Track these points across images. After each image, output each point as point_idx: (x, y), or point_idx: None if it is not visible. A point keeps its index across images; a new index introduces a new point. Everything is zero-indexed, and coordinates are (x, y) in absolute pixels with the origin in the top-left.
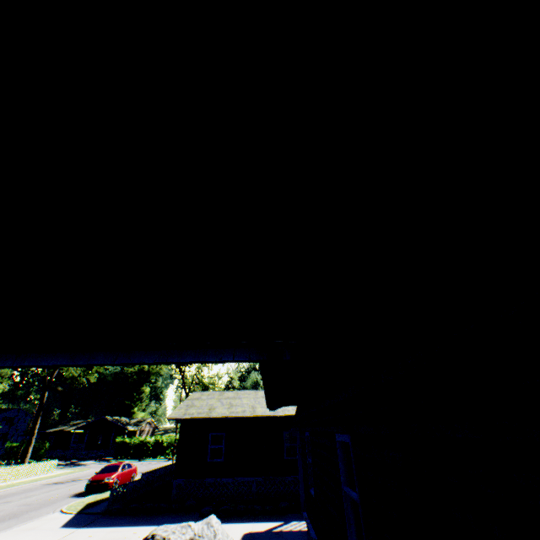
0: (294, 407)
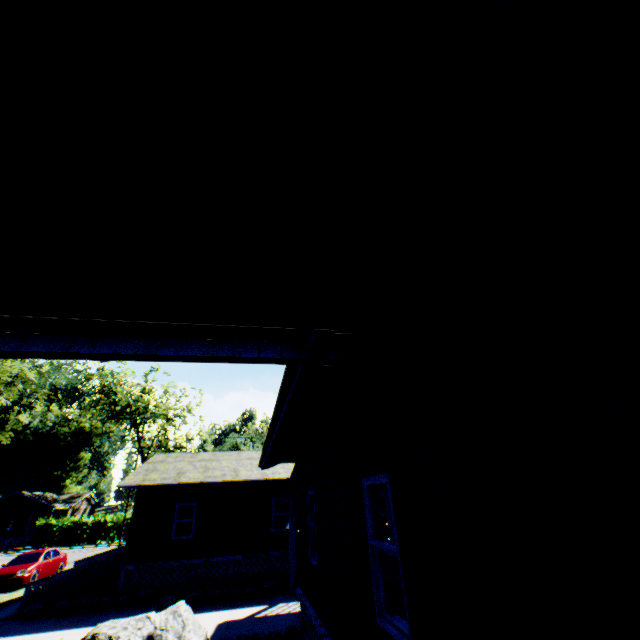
0: (287, 470)
